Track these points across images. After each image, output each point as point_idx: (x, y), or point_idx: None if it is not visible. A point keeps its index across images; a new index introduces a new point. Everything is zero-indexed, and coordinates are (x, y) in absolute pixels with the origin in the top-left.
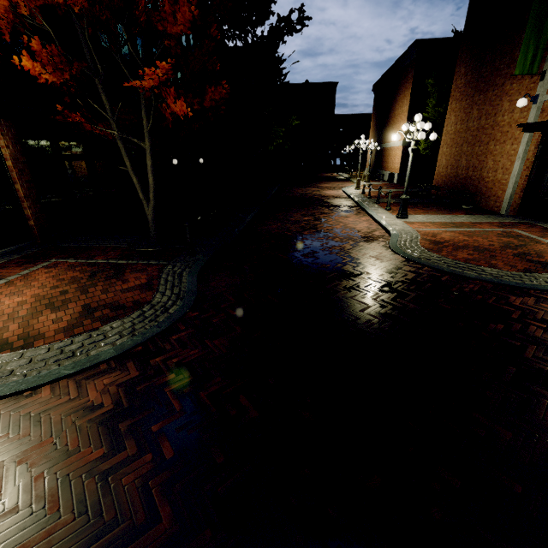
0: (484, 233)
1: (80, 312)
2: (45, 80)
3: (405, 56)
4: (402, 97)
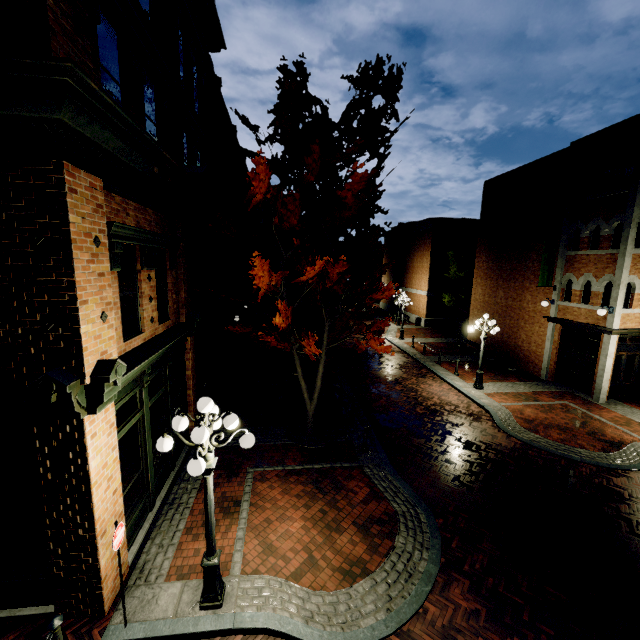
0: (550, 407)
1: (356, 530)
2: (282, 328)
3: (421, 225)
4: (421, 254)
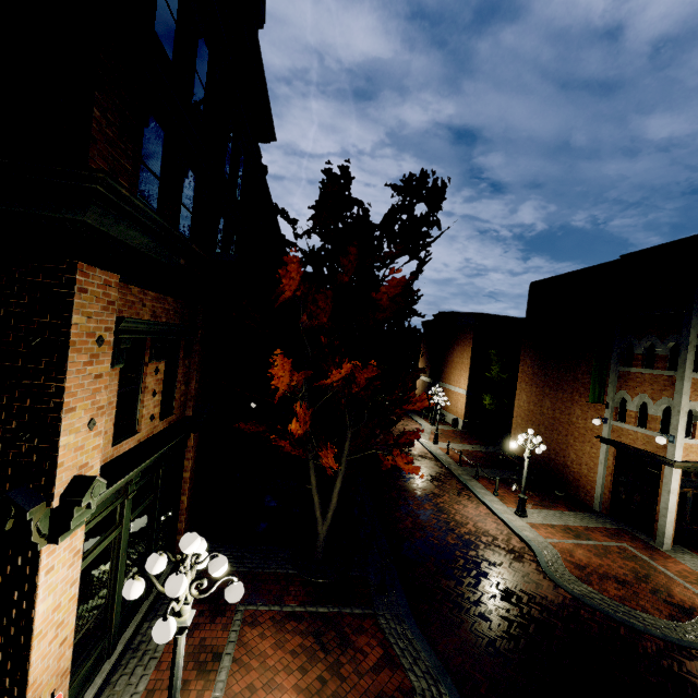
0: (605, 549)
1: None
2: (298, 434)
3: (463, 318)
4: (461, 349)
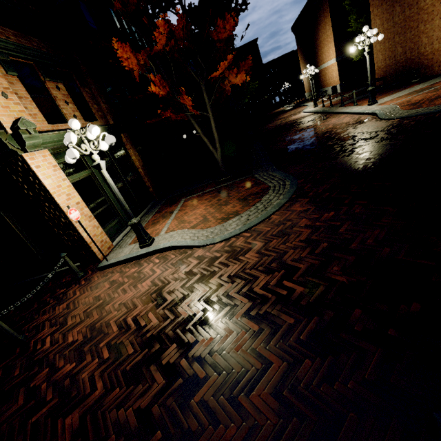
0: None
1: (239, 202)
2: (161, 95)
3: None
4: (323, 25)
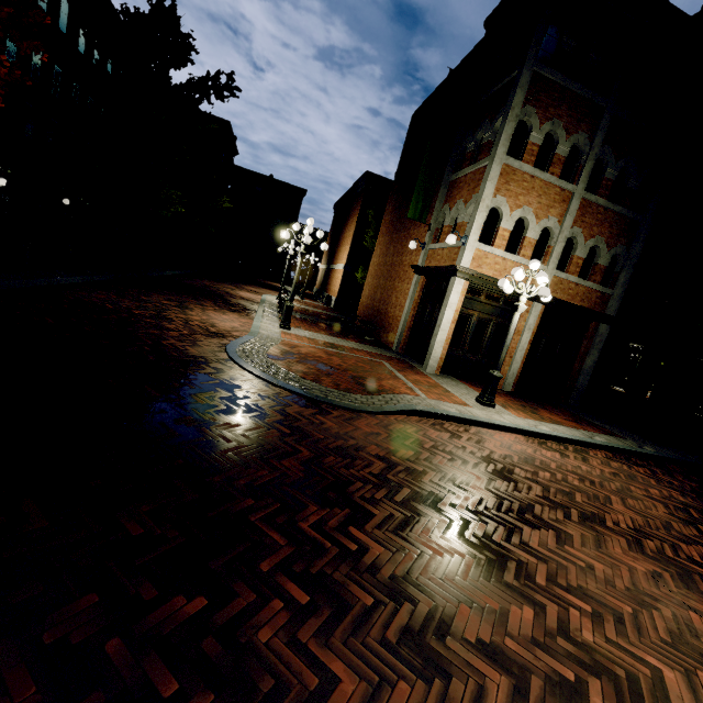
0: (351, 357)
1: None
2: None
3: (358, 183)
4: (352, 221)
